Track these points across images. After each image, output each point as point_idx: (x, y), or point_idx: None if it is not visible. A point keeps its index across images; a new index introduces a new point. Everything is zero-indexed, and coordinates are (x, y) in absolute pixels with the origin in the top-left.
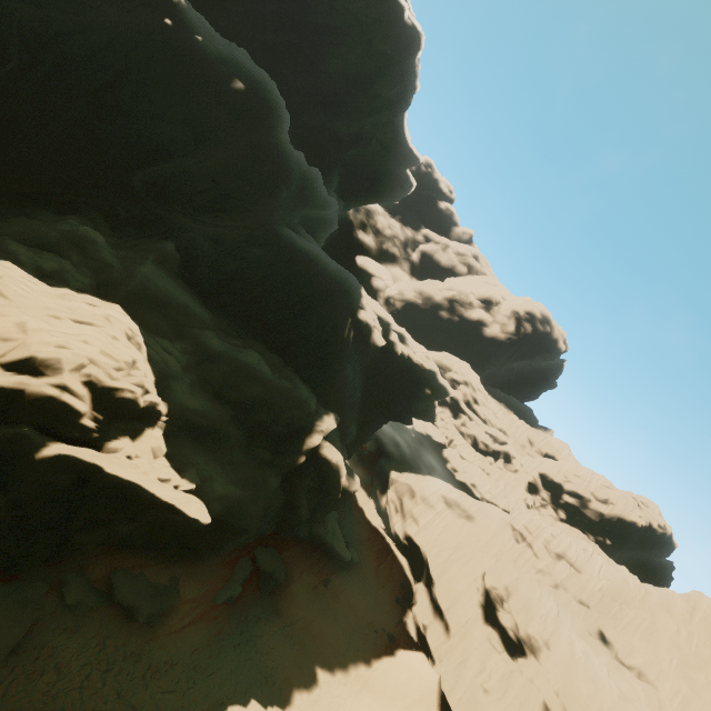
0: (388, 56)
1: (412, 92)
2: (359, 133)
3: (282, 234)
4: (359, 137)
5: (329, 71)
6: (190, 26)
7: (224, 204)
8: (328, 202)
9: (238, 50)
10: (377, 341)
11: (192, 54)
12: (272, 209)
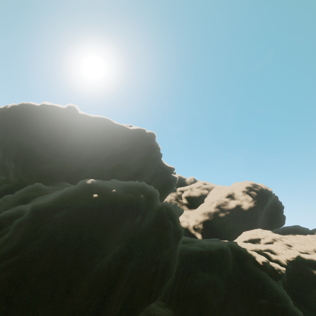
0: (149, 145)
1: (159, 150)
2: (152, 175)
3: (193, 254)
4: (153, 176)
5: (133, 163)
6: (104, 188)
7: (169, 272)
8: (180, 213)
9: (117, 181)
10: (281, 271)
11: (115, 201)
12: (179, 244)
